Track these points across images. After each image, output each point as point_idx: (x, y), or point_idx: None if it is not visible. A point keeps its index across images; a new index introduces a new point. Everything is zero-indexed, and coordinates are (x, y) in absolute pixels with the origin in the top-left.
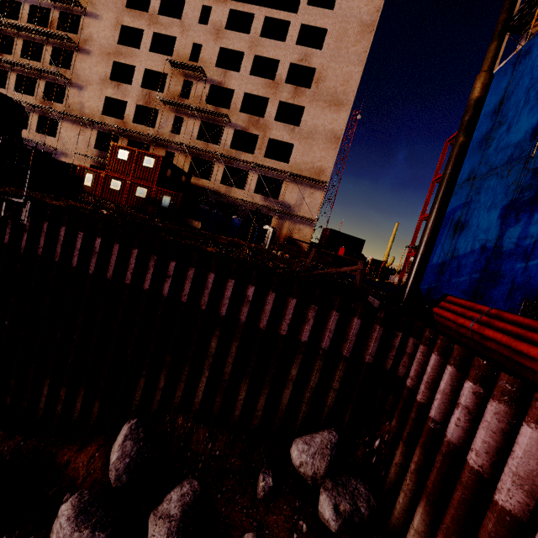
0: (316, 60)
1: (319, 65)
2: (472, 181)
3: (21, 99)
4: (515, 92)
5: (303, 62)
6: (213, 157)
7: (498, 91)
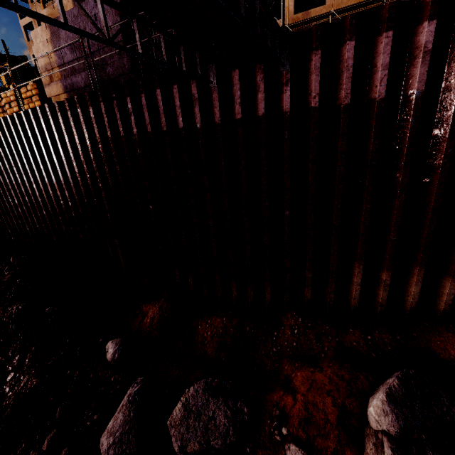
0: None
1: None
2: None
3: None
4: None
5: None
6: None
7: None
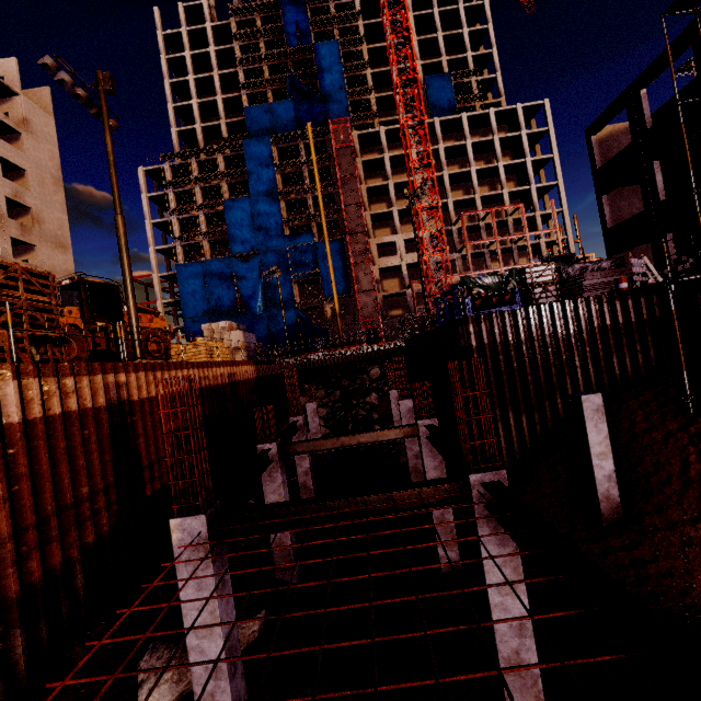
0: (30, 200)
1: (34, 205)
2: (209, 317)
3: None
4: (213, 282)
5: (18, 199)
6: None
7: (198, 275)
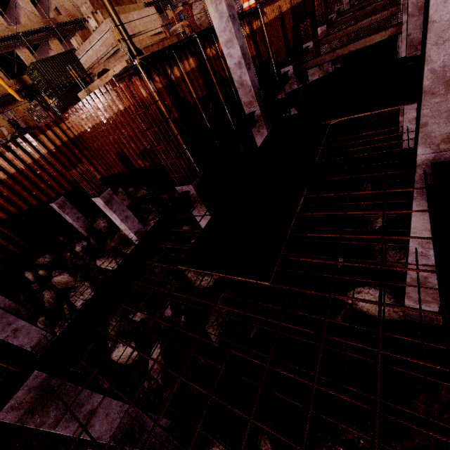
0: None
1: None
2: None
3: (52, 24)
4: None
5: None
6: (163, 5)
7: None
